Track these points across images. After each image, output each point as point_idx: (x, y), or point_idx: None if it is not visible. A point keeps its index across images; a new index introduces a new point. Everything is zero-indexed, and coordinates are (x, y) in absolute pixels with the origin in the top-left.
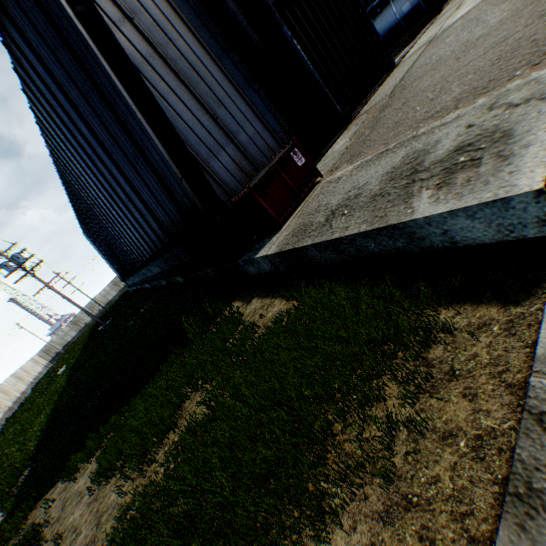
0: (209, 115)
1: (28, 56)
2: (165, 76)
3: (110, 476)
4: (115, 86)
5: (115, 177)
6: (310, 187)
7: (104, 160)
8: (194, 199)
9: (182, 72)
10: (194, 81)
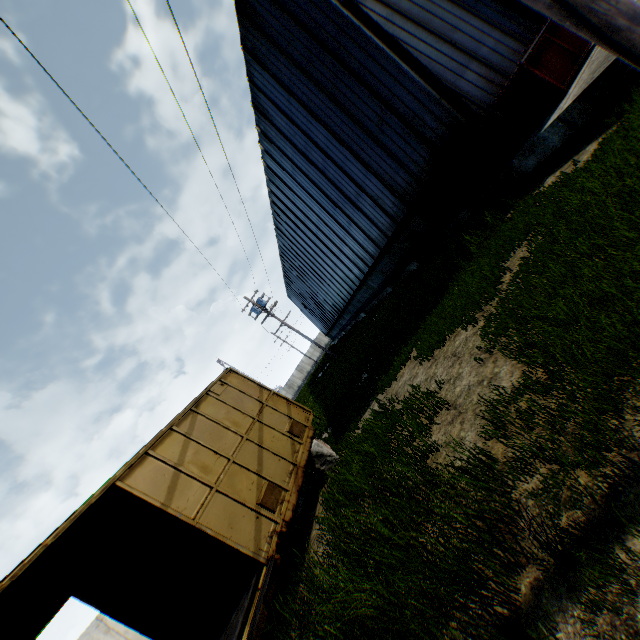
0: (447, 44)
1: (275, 101)
2: (403, 27)
3: (443, 341)
4: (370, 51)
5: (347, 174)
6: (589, 46)
7: (337, 162)
8: (455, 114)
9: (417, 18)
10: (428, 21)
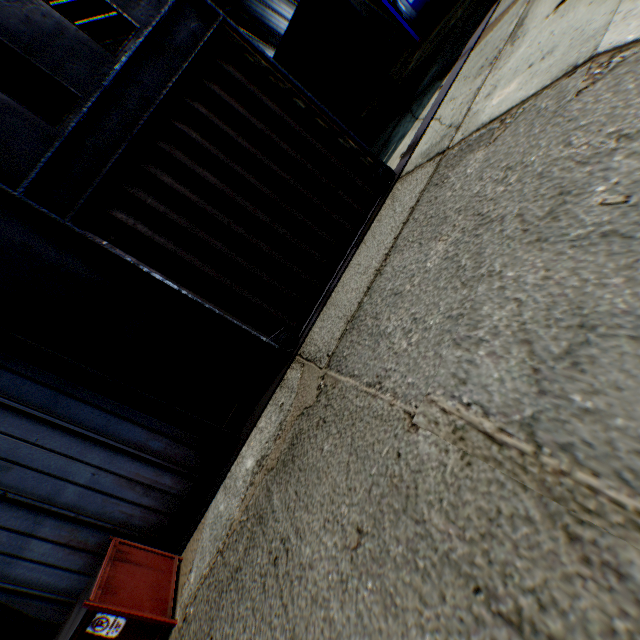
0: None
1: None
2: None
3: None
4: None
5: None
6: None
7: None
8: None
9: None
10: None
